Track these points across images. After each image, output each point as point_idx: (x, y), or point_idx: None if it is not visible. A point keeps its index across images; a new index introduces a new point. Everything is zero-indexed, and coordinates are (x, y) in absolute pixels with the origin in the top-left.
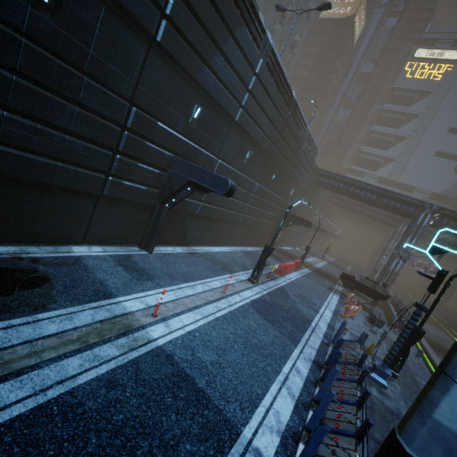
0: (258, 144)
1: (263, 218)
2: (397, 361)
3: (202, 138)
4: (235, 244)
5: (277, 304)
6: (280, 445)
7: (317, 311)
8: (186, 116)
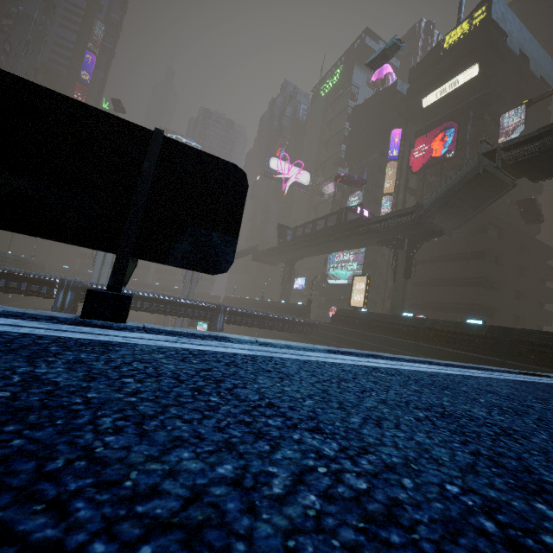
0: None
1: None
2: None
3: None
4: None
5: None
6: None
7: None
8: None
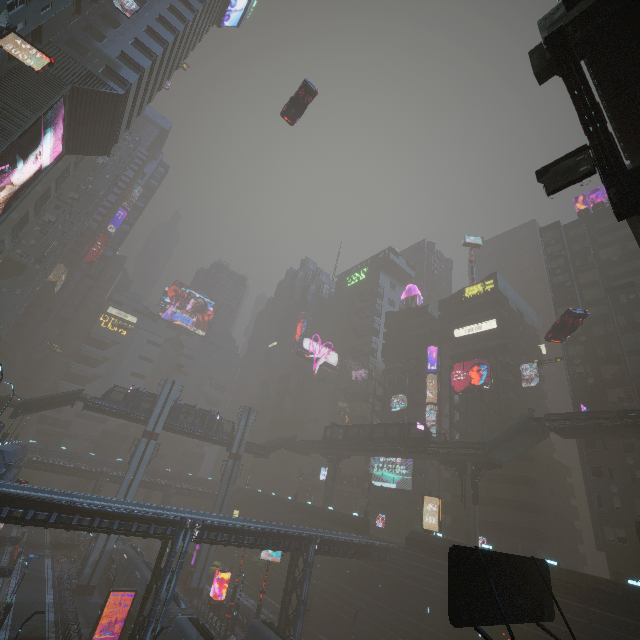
0: None
1: None
2: (81, 572)
3: None
4: None
5: (28, 579)
6: (54, 600)
7: (45, 572)
8: None
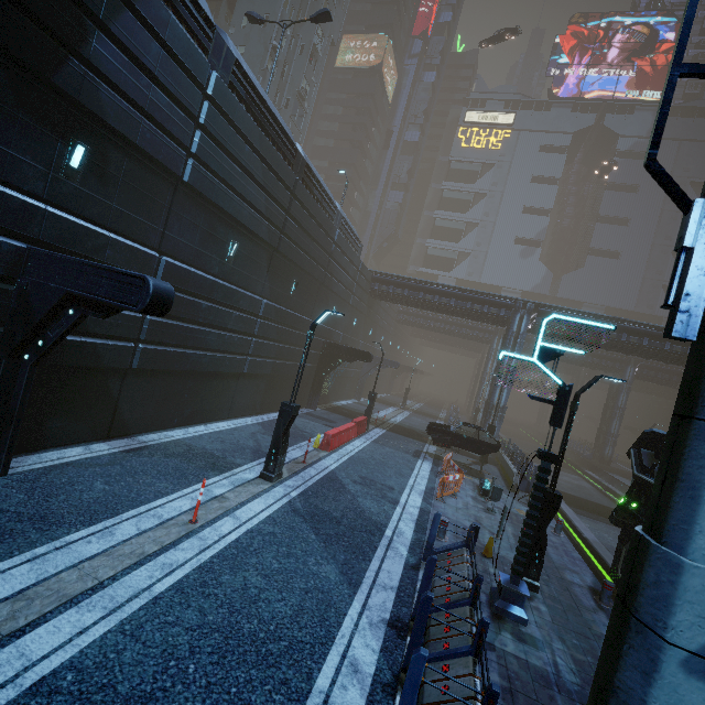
0: (247, 229)
1: (291, 359)
2: (533, 560)
3: (108, 211)
4: (246, 413)
5: (318, 511)
6: None
7: (396, 502)
8: (46, 162)
